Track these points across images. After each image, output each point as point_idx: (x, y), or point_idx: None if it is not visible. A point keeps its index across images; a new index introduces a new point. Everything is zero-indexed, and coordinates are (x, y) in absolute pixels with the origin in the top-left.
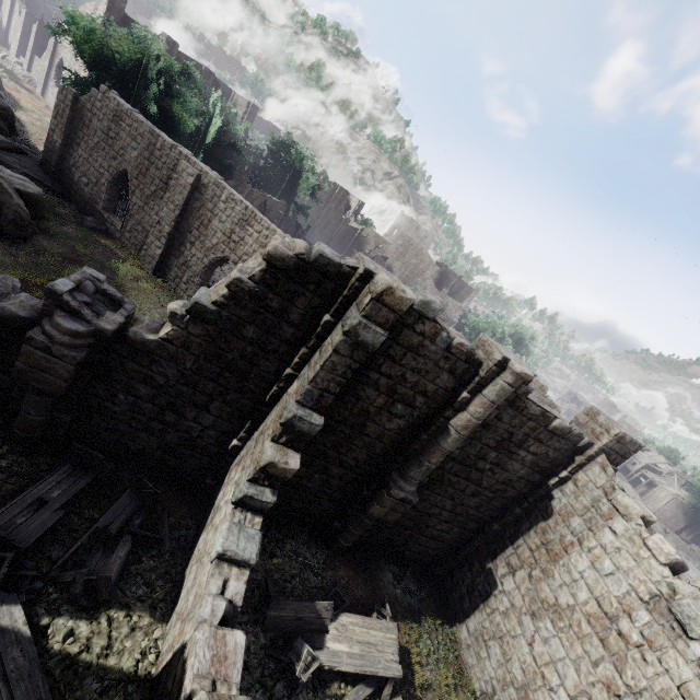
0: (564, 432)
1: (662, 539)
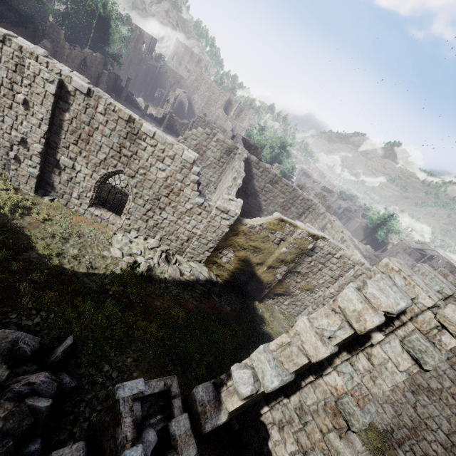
0: None
1: None
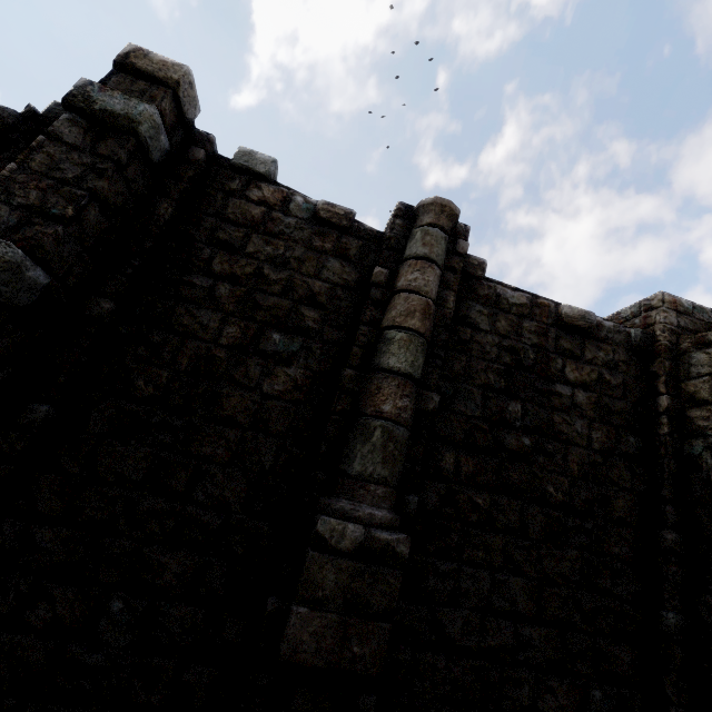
0: (590, 321)
1: None
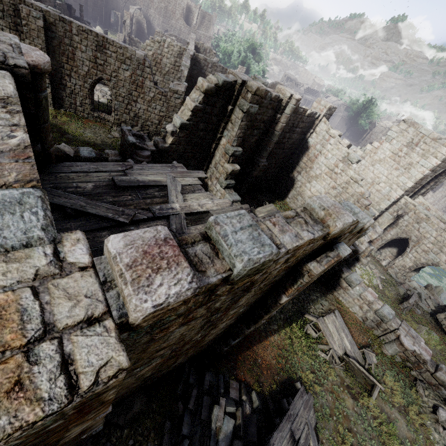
0: (311, 115)
1: (345, 140)
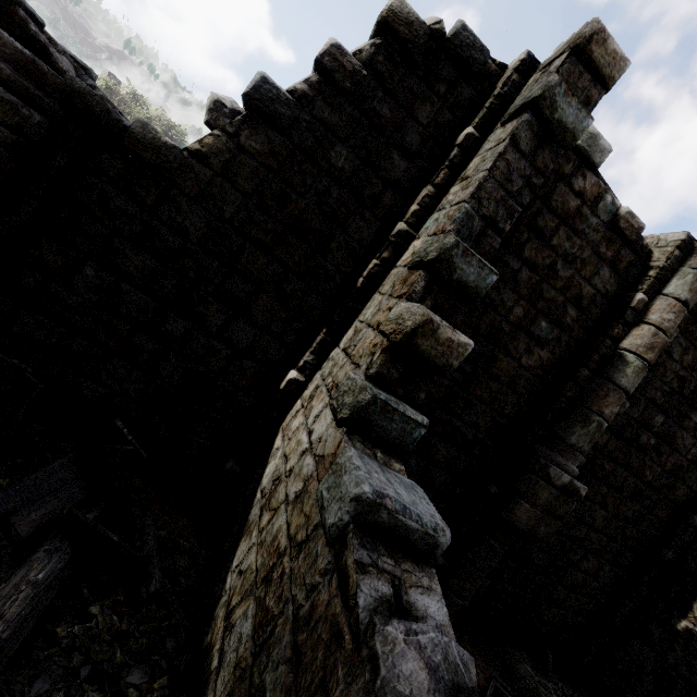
0: None
1: None
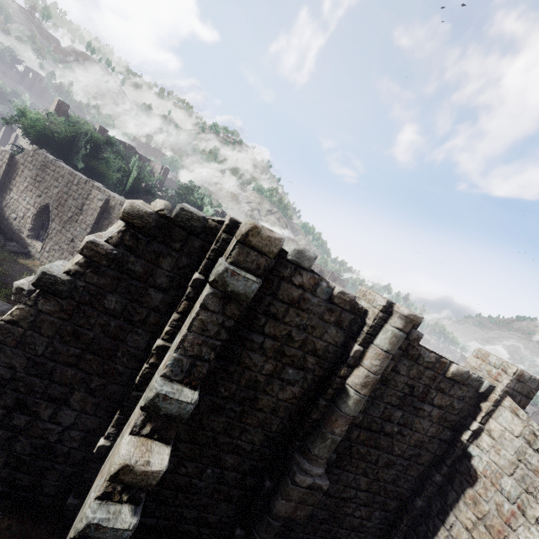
0: (464, 377)
1: None
